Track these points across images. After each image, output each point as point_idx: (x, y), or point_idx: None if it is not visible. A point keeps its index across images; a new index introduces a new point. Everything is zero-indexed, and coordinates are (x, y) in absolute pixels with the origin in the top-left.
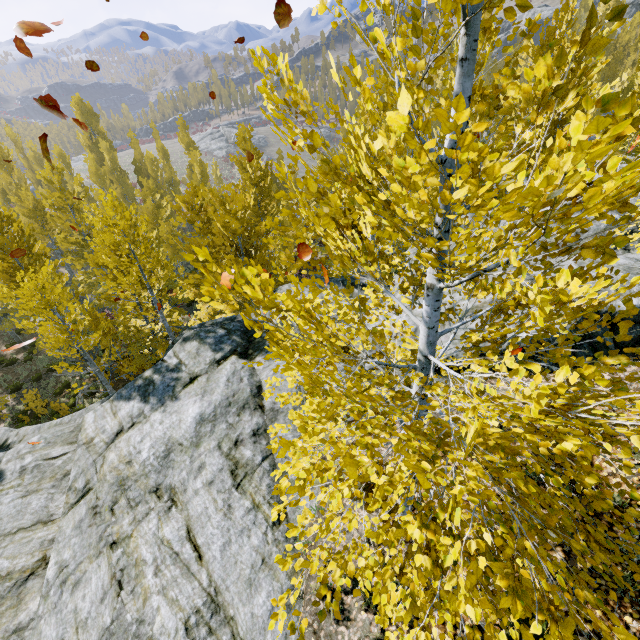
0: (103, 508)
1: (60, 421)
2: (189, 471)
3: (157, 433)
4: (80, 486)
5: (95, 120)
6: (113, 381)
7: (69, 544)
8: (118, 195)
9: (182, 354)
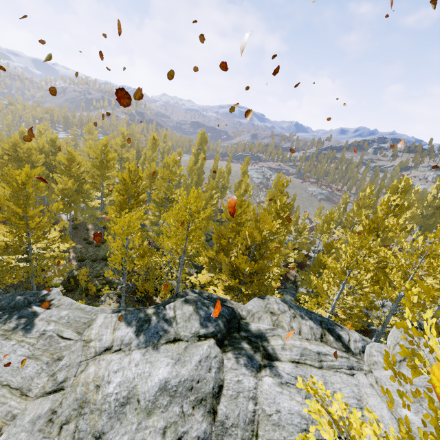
0: (57, 419)
1: (84, 307)
2: (130, 439)
3: (129, 373)
4: (59, 378)
5: (205, 143)
6: (127, 287)
7: (18, 435)
8: (194, 181)
9: (179, 311)
